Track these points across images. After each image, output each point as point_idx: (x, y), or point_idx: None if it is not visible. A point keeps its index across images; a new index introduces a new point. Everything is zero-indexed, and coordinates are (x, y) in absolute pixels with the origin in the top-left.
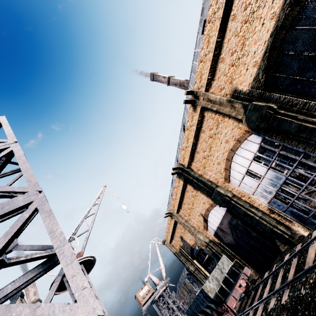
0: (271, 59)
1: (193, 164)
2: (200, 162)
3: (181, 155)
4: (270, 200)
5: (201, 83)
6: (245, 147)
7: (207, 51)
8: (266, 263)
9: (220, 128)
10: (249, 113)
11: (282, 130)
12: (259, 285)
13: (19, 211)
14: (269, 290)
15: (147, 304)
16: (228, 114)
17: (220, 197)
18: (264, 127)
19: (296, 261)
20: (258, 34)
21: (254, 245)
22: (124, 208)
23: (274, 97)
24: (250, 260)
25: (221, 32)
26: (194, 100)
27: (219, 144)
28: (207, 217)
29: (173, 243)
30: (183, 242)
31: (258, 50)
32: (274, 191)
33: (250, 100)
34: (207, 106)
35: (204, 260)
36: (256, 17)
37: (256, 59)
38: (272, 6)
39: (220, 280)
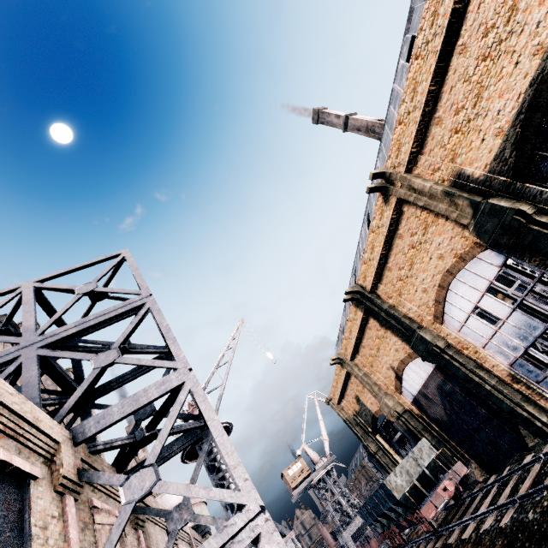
0: (530, 125)
1: (381, 287)
2: (392, 285)
3: (361, 272)
4: (514, 361)
5: (398, 158)
6: (473, 270)
7: (412, 106)
8: (501, 459)
9: (431, 234)
10: (480, 217)
11: (540, 251)
12: (478, 493)
13: (173, 390)
14: (489, 503)
15: (299, 489)
16: (445, 214)
17: (424, 346)
18: (507, 243)
19: (537, 470)
20: (508, 80)
21: (480, 427)
22: (269, 356)
23: (530, 192)
24: (473, 450)
25: (439, 75)
26: (385, 187)
27: (428, 260)
28: (402, 374)
29: (343, 405)
30: (360, 405)
31: (506, 108)
32: (523, 347)
33: (485, 194)
34: (408, 198)
35: (396, 437)
36: (505, 50)
37: (501, 124)
38: (537, 31)
39: (414, 475)
